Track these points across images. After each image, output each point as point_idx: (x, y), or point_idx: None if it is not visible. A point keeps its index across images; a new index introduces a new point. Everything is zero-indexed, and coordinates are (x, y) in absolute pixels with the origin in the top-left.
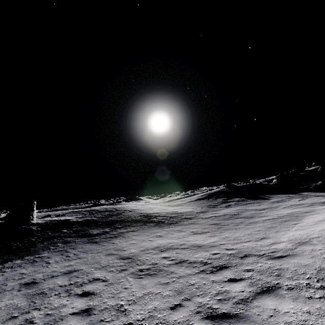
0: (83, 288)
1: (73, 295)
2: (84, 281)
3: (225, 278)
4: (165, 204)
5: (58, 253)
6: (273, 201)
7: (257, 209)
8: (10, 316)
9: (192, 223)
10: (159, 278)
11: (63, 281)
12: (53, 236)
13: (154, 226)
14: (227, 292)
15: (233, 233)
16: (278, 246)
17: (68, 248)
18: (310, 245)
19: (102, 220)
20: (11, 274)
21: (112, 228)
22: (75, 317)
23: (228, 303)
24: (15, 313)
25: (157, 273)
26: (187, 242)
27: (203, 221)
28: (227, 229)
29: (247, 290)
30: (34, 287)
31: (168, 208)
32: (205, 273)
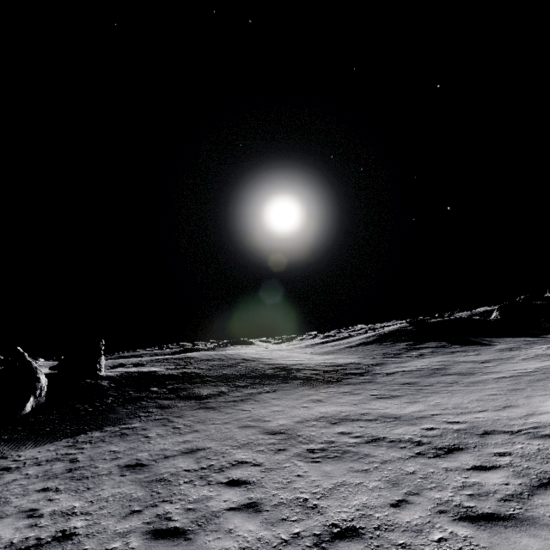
0: (227, 475)
1: (216, 484)
2: (223, 465)
3: (464, 464)
4: (305, 351)
5: (157, 423)
6: (501, 348)
7: (475, 362)
8: (129, 509)
9: (366, 381)
10: (349, 463)
11: (188, 463)
12: (138, 397)
13: (302, 385)
14: (478, 484)
15: (448, 399)
16: (539, 418)
17: (171, 416)
18: None
19: (211, 374)
20: (95, 452)
21: (232, 386)
22: (237, 514)
23: (489, 500)
24: (136, 506)
25: (341, 456)
26: (372, 411)
27: (385, 378)
28: (434, 392)
29: (513, 483)
30: (144, 471)
31: (314, 357)
32: (426, 458)
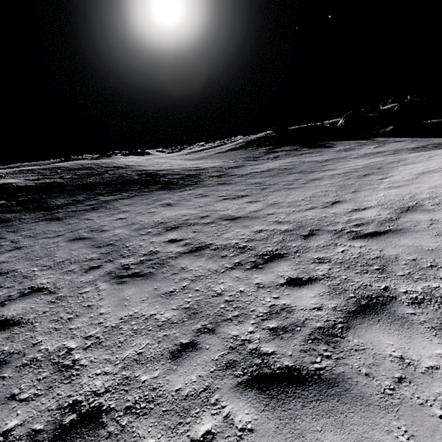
0: (3, 312)
1: None
2: (11, 295)
3: (280, 277)
4: (181, 158)
5: None
6: (339, 149)
7: (317, 161)
8: None
9: (221, 183)
10: (157, 282)
11: None
12: None
13: (161, 190)
14: (287, 310)
15: (286, 197)
16: (363, 214)
17: (4, 231)
18: (422, 211)
19: (74, 183)
20: None
21: (90, 195)
22: None
23: (294, 339)
24: None
25: (154, 273)
26: (212, 214)
27: (238, 179)
28: (275, 191)
29: (327, 306)
30: None
31: (185, 163)
32: (243, 270)
